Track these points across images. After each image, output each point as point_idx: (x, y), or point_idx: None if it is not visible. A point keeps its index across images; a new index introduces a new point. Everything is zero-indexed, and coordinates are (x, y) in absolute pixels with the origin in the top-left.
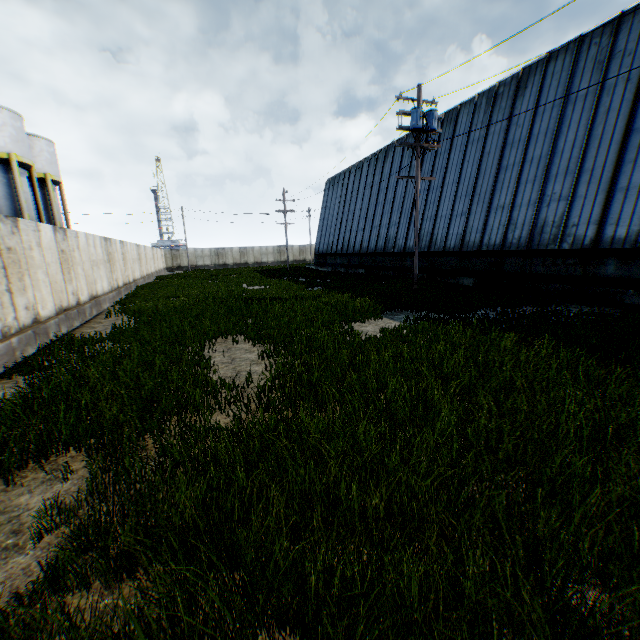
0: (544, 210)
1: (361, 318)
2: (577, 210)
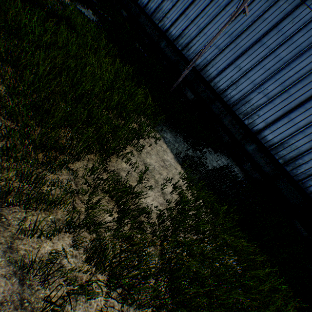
0: (255, 94)
1: (147, 137)
2: (266, 110)
